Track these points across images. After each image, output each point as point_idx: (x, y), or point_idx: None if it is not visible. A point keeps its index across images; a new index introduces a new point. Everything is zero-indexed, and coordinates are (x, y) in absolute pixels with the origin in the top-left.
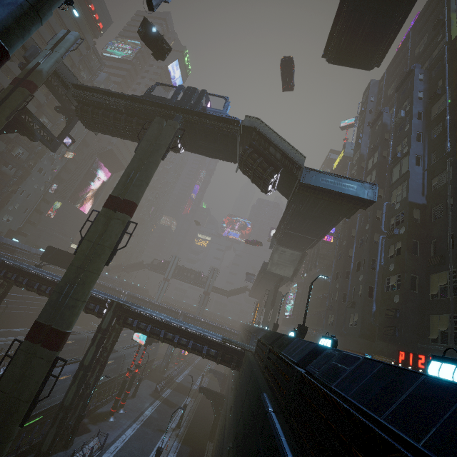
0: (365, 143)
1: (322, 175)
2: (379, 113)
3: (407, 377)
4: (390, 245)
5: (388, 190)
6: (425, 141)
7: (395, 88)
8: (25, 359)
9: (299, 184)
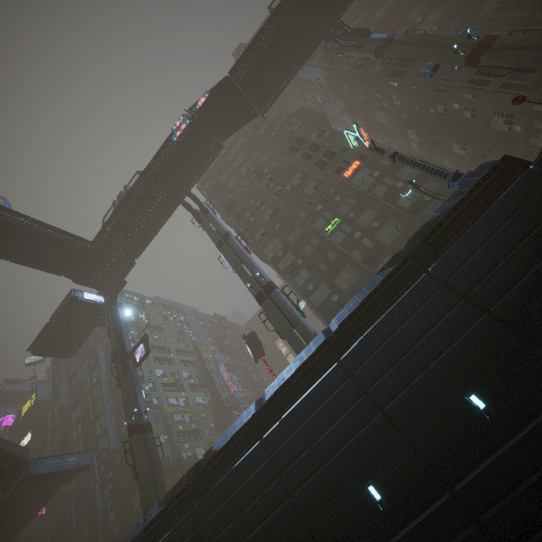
0: (64, 393)
1: (48, 460)
2: (75, 372)
3: (125, 539)
4: (105, 489)
5: (94, 438)
6: (113, 401)
7: (86, 356)
8: None
9: (27, 477)
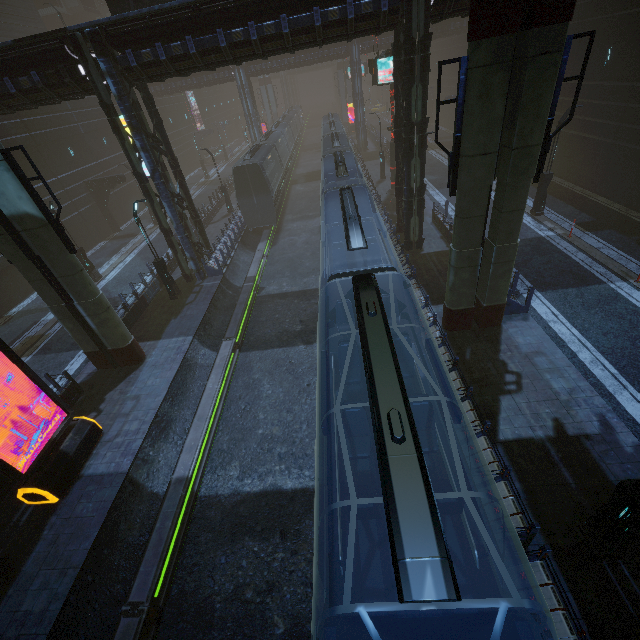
0: None
1: None
2: None
3: None
4: None
5: None
6: None
7: None
8: (506, 79)
9: None
